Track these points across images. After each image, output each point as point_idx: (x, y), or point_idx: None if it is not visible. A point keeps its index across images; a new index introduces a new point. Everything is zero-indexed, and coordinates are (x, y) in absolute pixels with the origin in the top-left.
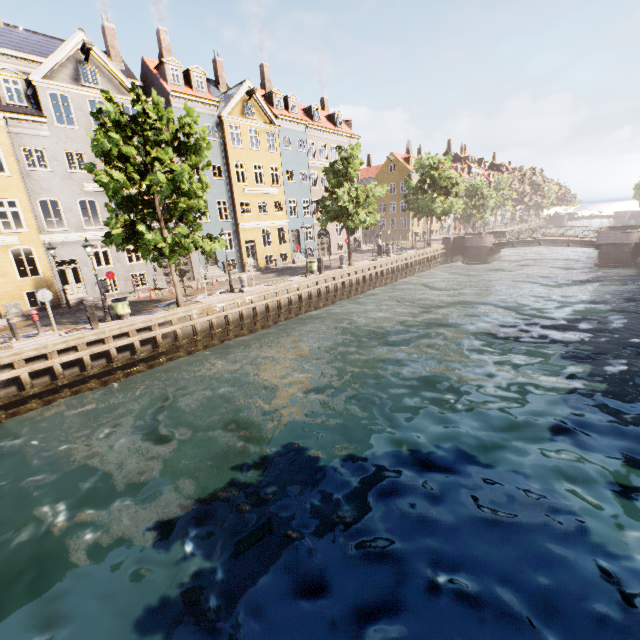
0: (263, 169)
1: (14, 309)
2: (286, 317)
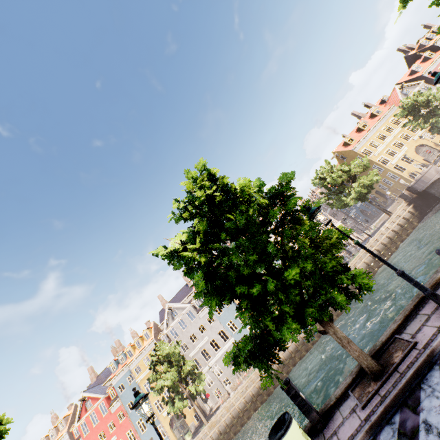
0: None
1: (192, 426)
2: (261, 401)
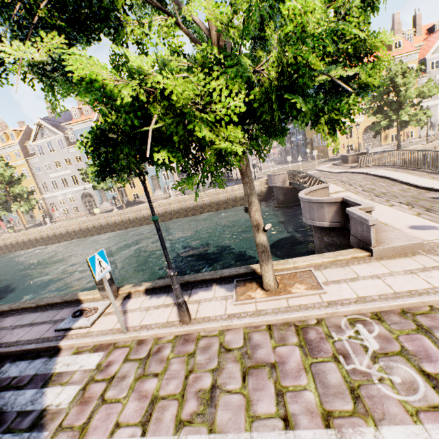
0: None
1: (38, 220)
2: (65, 240)
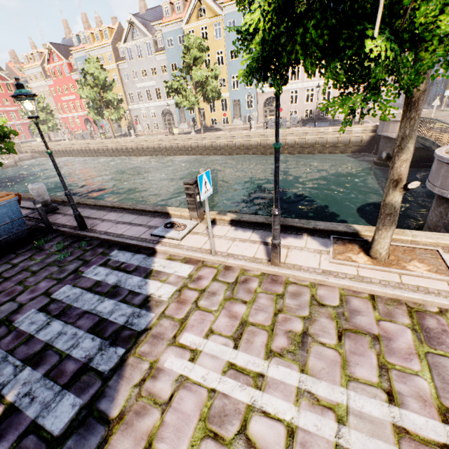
0: (210, 56)
1: (124, 131)
2: (145, 154)
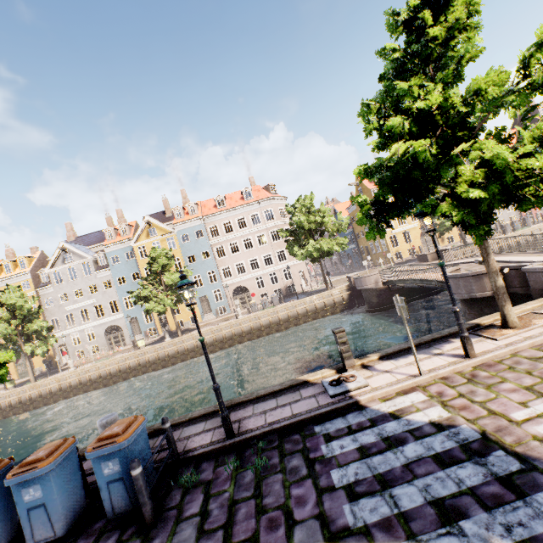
0: None
1: (38, 370)
2: (95, 387)
